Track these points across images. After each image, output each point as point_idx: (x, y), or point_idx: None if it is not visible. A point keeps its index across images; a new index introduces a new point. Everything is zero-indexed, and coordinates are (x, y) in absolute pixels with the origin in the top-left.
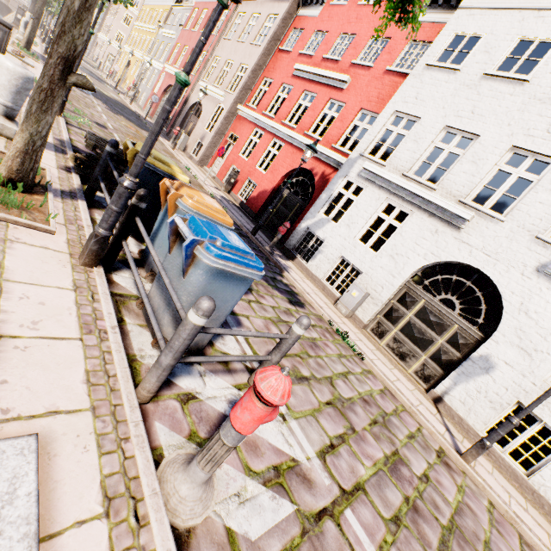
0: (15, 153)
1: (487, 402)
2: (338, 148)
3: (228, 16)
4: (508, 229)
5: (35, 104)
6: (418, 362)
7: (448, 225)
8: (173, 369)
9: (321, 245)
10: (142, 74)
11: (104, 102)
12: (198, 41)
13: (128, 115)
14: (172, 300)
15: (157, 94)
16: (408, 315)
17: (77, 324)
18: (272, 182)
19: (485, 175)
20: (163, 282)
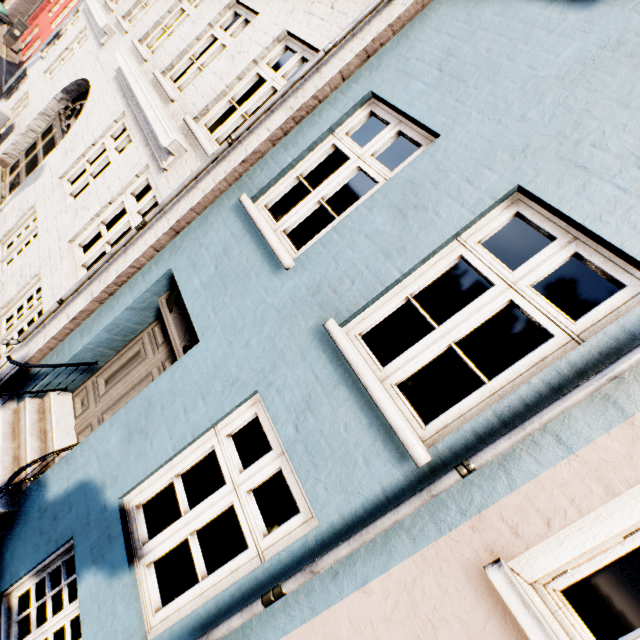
0: None
1: (18, 211)
2: None
3: None
4: (126, 40)
5: None
6: None
7: (99, 45)
8: None
9: (23, 83)
10: None
11: None
12: None
13: None
14: None
15: None
16: (39, 147)
17: None
18: None
19: None
20: None
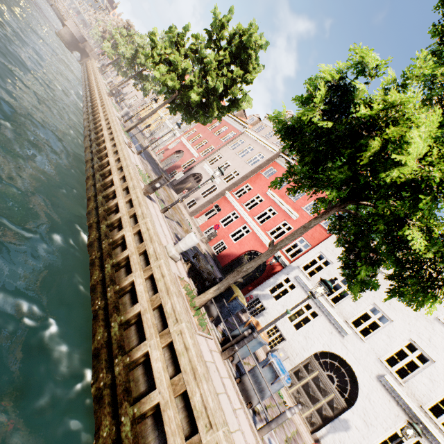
0: (206, 299)
1: None
2: (284, 252)
3: (234, 137)
4: (366, 347)
5: (223, 286)
6: (309, 411)
7: (338, 332)
8: (254, 420)
9: (264, 311)
10: (160, 127)
11: (149, 163)
12: (298, 304)
13: (157, 169)
14: (274, 399)
15: (171, 150)
16: (308, 377)
17: (238, 399)
18: (238, 251)
19: (360, 312)
20: (256, 378)
